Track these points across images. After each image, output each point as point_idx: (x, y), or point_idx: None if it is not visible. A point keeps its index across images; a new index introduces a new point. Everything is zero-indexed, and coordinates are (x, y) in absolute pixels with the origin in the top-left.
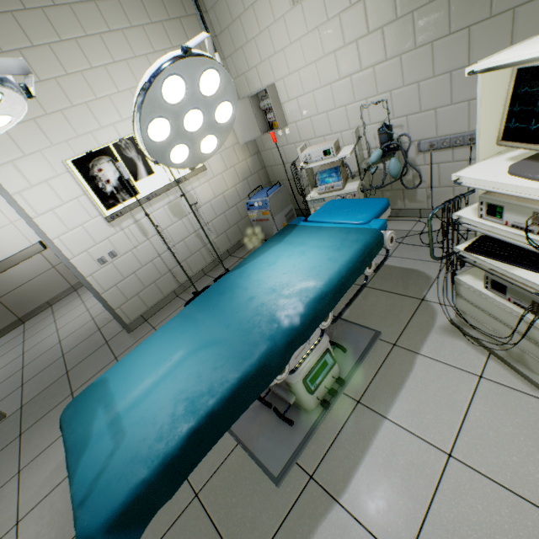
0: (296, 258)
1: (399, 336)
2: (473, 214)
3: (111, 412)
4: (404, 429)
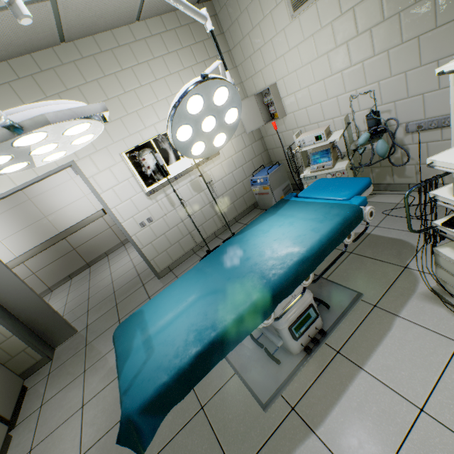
0: (286, 227)
1: (380, 298)
2: (449, 193)
3: (145, 334)
4: (379, 380)
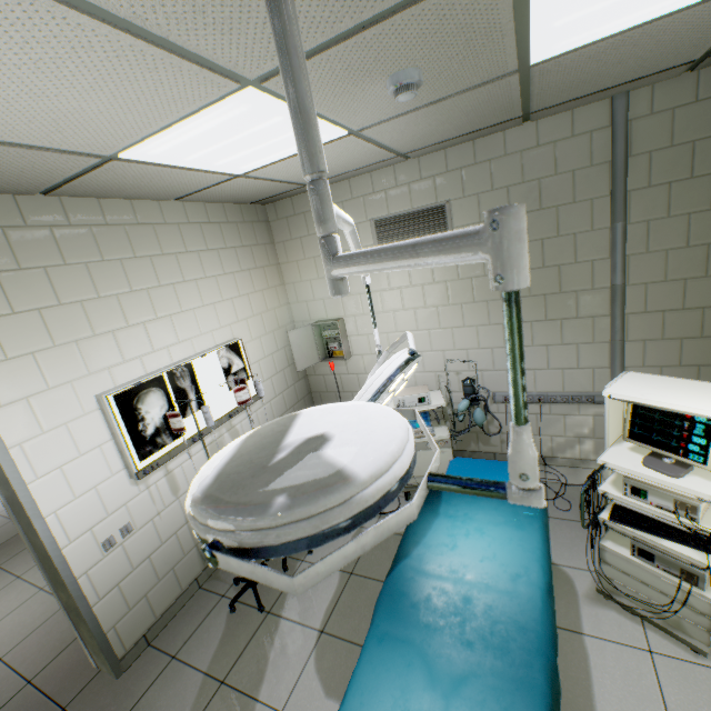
0: (478, 537)
1: None
2: (615, 490)
3: None
4: None
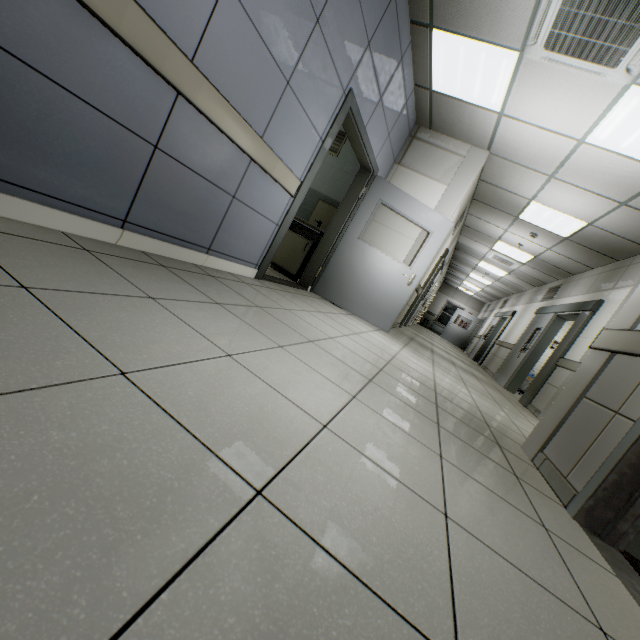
0: None
1: None
2: None
3: None
4: None
